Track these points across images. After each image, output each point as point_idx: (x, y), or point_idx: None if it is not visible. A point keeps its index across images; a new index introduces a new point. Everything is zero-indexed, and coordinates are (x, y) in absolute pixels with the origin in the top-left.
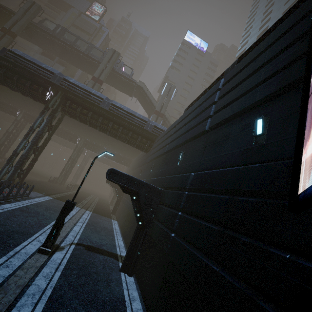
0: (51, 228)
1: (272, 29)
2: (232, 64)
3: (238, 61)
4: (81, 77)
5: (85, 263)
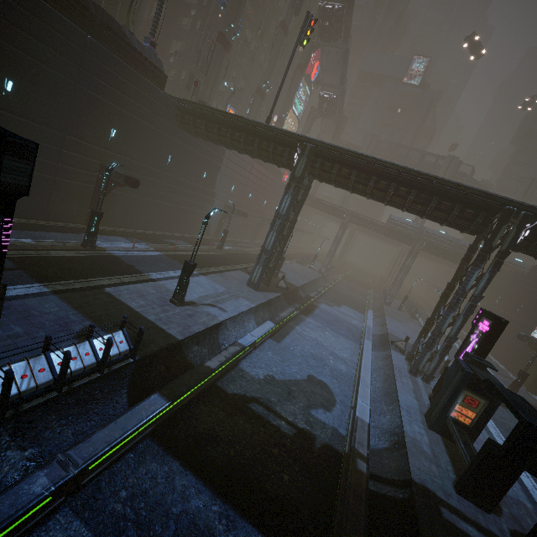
0: None
1: None
2: None
3: None
4: None
5: None
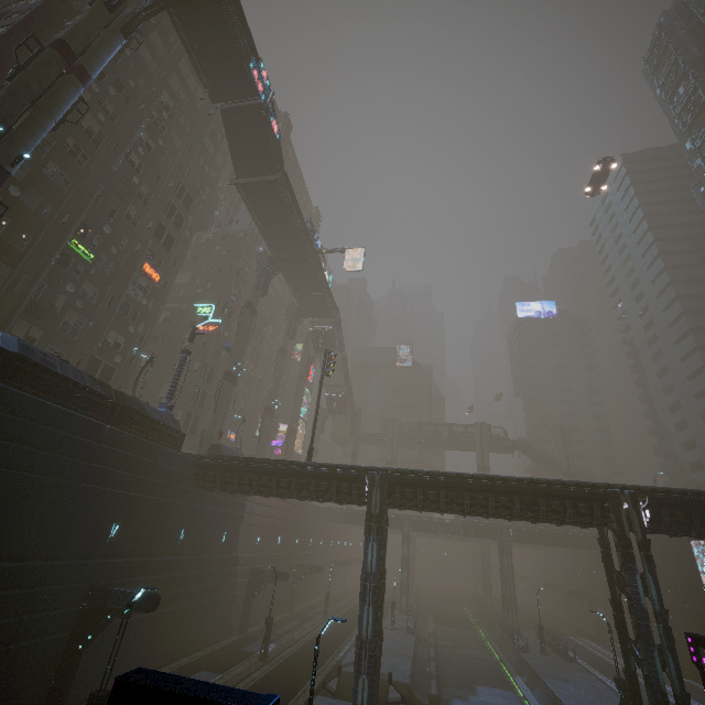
0: None
1: None
2: None
3: None
4: None
5: None
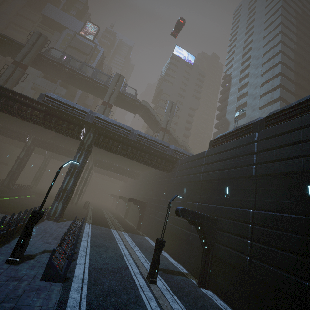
0: (154, 263)
1: (296, 107)
2: (260, 119)
3: (265, 119)
4: (81, 96)
5: (177, 285)
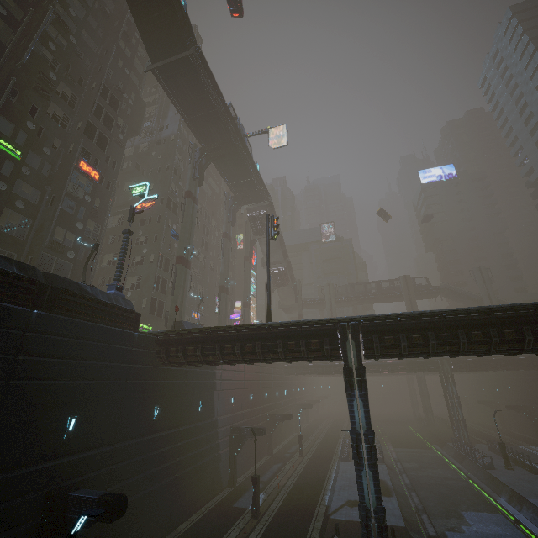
0: None
1: None
2: None
3: None
4: None
5: None
